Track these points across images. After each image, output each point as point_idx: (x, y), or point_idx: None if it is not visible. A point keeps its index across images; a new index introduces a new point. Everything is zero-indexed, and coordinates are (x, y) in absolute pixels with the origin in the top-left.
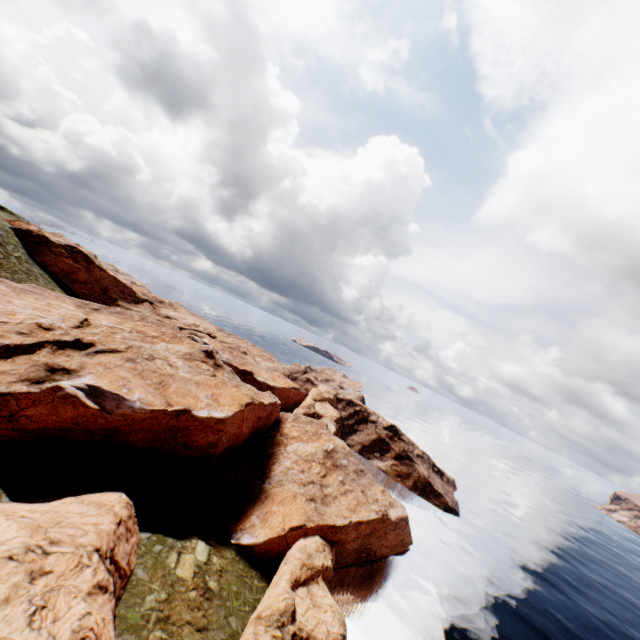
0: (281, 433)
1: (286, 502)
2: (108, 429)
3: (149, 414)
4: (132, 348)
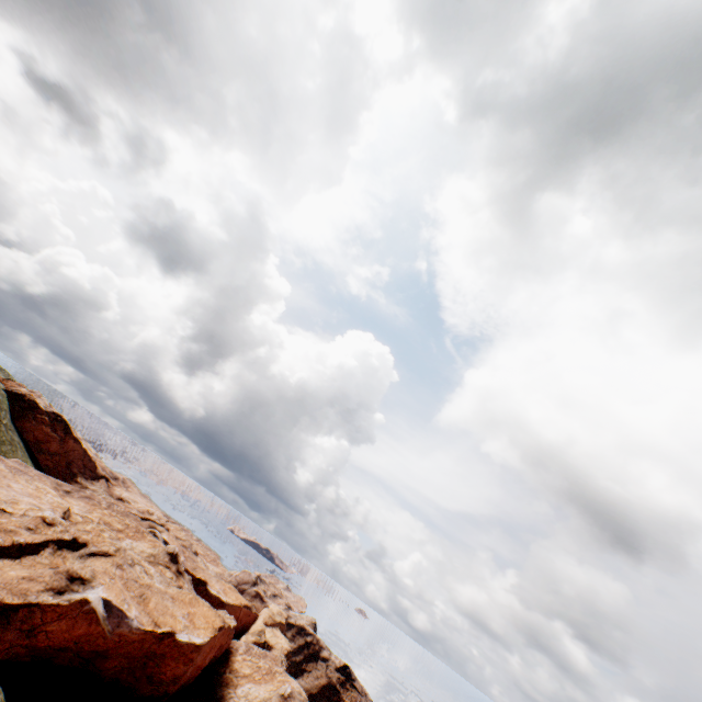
0: (231, 668)
1: None
2: (95, 651)
3: (142, 635)
4: (120, 551)
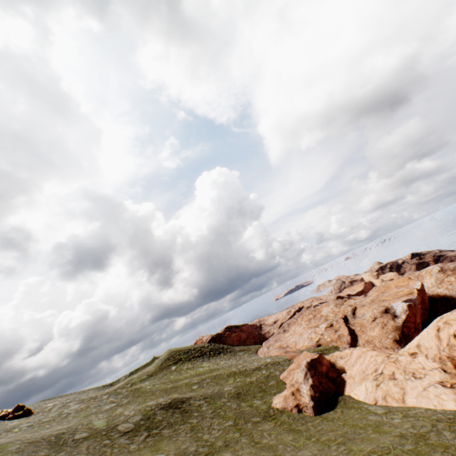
0: None
1: None
2: None
3: (419, 297)
4: (351, 305)
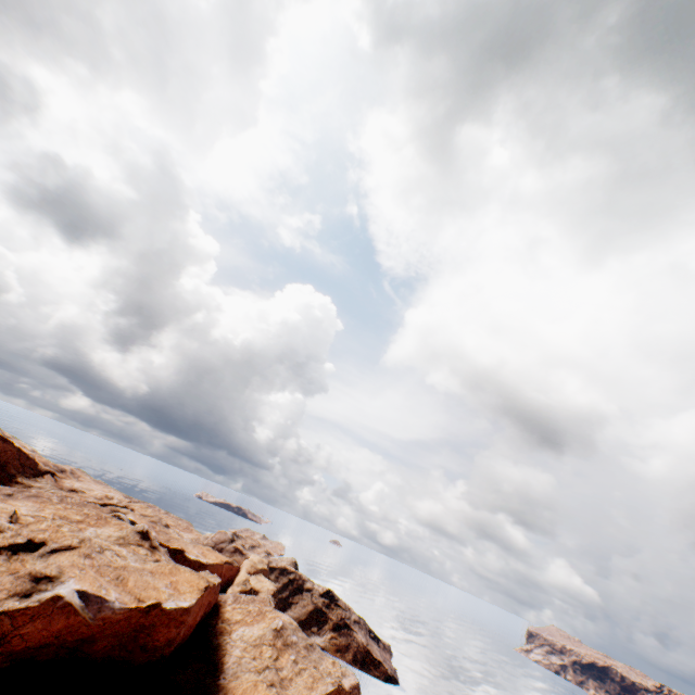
0: (223, 619)
1: (248, 693)
2: (80, 639)
3: (127, 613)
4: (85, 541)
